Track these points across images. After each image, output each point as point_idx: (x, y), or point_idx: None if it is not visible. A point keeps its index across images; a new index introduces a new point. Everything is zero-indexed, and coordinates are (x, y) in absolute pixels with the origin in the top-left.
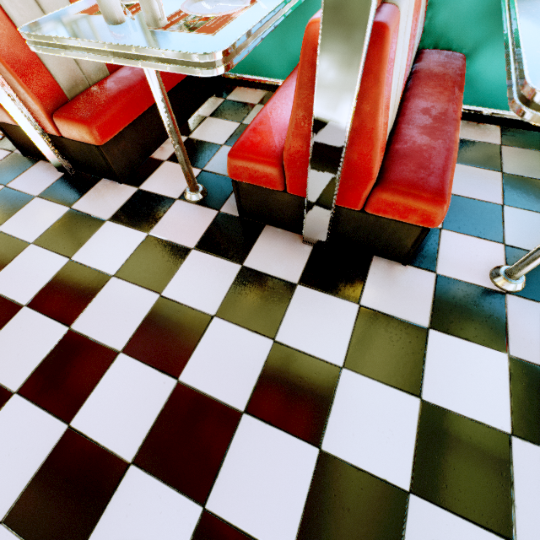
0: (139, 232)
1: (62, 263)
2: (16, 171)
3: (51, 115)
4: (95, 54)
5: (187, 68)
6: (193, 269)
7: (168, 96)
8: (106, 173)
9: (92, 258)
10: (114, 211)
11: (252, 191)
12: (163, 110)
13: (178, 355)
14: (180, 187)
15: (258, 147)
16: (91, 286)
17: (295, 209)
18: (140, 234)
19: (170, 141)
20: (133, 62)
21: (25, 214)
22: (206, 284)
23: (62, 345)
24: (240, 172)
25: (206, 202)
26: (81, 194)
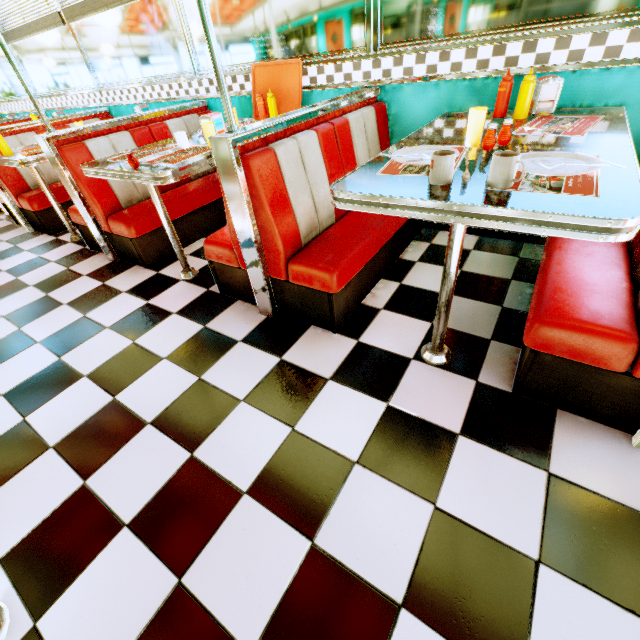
0: (375, 400)
1: (284, 433)
2: (214, 310)
3: (287, 260)
4: (431, 213)
5: (581, 233)
6: (471, 468)
7: (386, 242)
8: (321, 320)
9: (321, 431)
10: (335, 367)
11: (558, 366)
12: (452, 266)
13: (503, 635)
14: (410, 343)
15: (586, 314)
16: (329, 474)
17: (632, 398)
18: (377, 402)
19: (381, 286)
20: (488, 222)
21: (230, 362)
22: (501, 498)
23: (308, 573)
24: (555, 343)
25: (453, 367)
26: (290, 342)
